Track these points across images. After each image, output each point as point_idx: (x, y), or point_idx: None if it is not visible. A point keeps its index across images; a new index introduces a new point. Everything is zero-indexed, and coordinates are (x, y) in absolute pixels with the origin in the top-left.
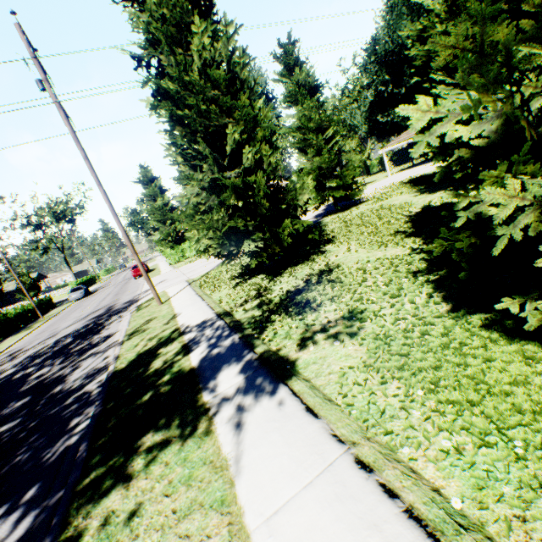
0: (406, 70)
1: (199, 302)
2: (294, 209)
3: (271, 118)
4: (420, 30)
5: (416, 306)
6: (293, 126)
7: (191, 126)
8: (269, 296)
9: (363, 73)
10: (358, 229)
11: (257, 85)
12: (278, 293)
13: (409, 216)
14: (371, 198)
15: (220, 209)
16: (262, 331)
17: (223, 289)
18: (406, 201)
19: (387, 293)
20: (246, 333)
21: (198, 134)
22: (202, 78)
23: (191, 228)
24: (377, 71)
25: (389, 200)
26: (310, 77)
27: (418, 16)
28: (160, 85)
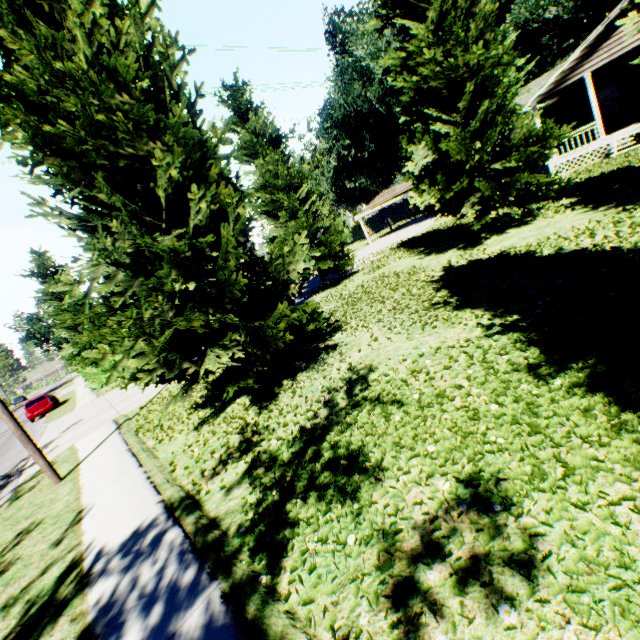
0: (366, 135)
1: (132, 472)
2: (283, 287)
3: (231, 143)
4: (404, 59)
5: (625, 456)
6: (255, 185)
7: (78, 151)
8: (268, 446)
9: (322, 138)
10: (370, 307)
11: (199, 98)
12: (282, 436)
13: (433, 281)
14: (363, 267)
15: (155, 299)
16: (275, 559)
17: (178, 433)
18: (415, 265)
19: (514, 421)
20: (240, 576)
21: (99, 172)
22: (96, 74)
23: (100, 339)
24: (336, 136)
25: (388, 267)
26: (270, 125)
27: (370, 82)
28: (2, 75)
